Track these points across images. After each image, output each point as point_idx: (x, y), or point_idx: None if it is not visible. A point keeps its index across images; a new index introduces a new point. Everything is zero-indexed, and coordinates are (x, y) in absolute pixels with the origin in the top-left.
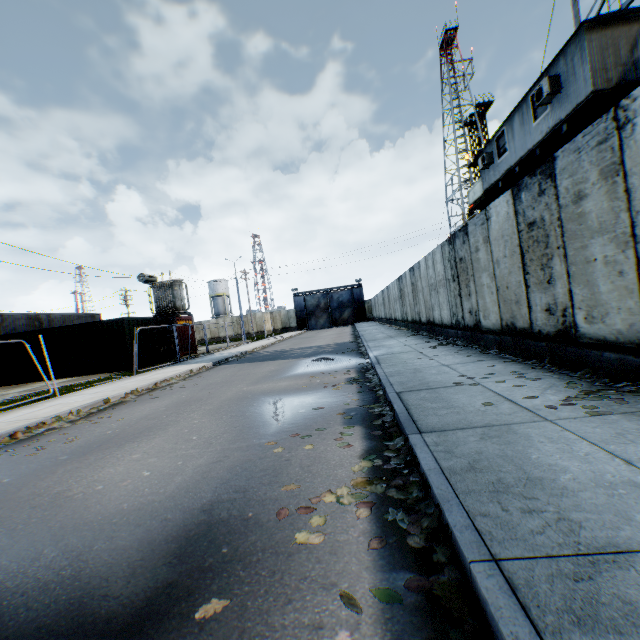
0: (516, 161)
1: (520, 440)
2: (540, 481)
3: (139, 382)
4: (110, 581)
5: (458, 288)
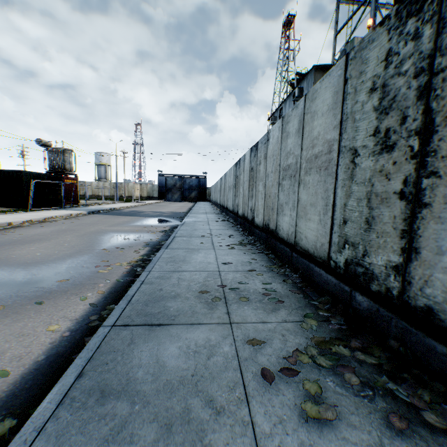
0: None
1: (196, 253)
2: (186, 261)
3: (33, 216)
4: (25, 276)
5: (235, 191)
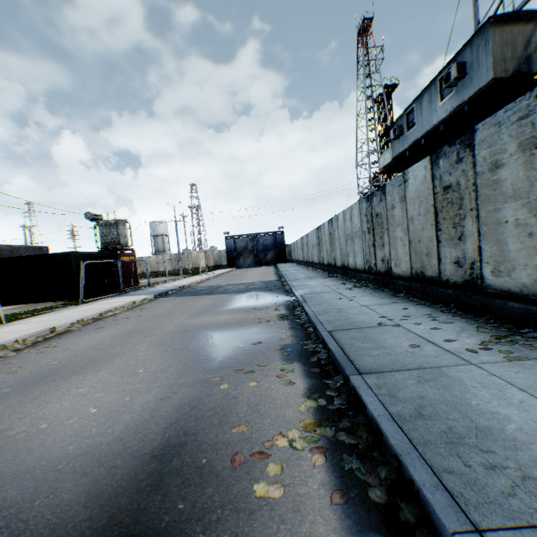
0: (423, 134)
1: (455, 384)
2: (489, 431)
3: (85, 312)
4: None
5: (373, 239)
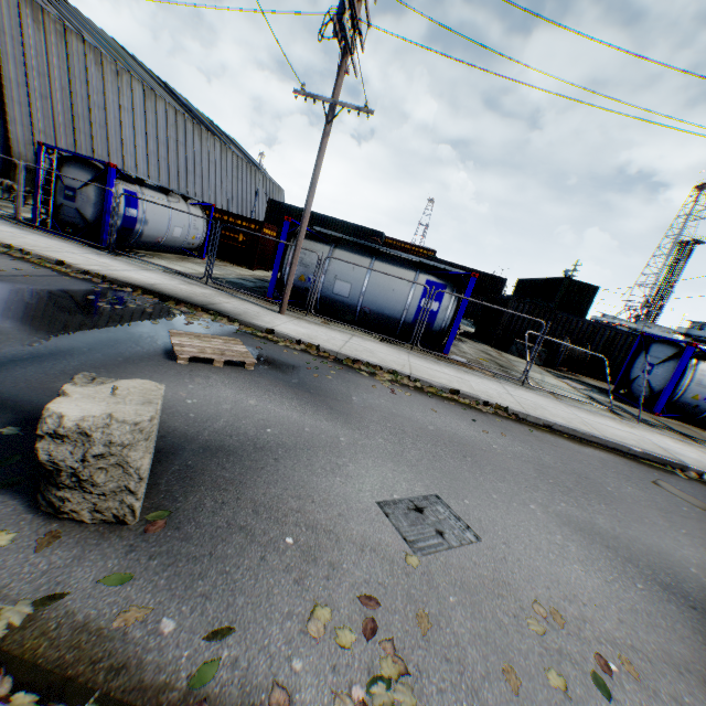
0: (702, 337)
1: None
2: None
3: None
4: None
5: None
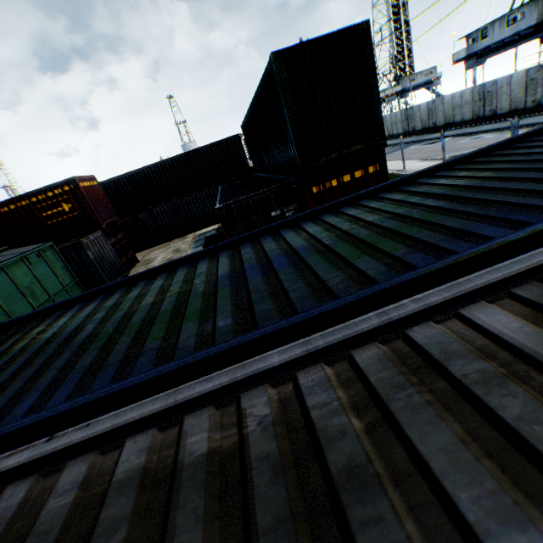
0: (492, 44)
1: None
2: None
3: None
4: None
5: (482, 104)
